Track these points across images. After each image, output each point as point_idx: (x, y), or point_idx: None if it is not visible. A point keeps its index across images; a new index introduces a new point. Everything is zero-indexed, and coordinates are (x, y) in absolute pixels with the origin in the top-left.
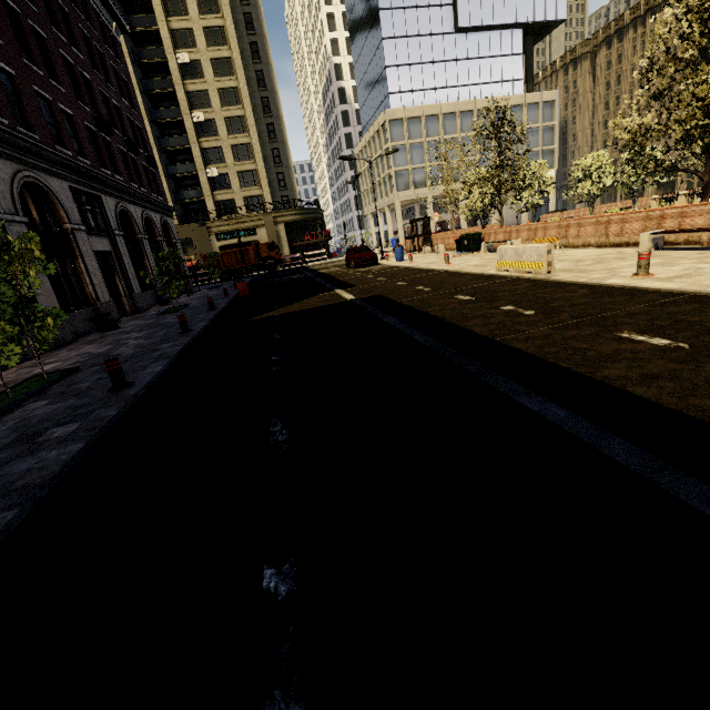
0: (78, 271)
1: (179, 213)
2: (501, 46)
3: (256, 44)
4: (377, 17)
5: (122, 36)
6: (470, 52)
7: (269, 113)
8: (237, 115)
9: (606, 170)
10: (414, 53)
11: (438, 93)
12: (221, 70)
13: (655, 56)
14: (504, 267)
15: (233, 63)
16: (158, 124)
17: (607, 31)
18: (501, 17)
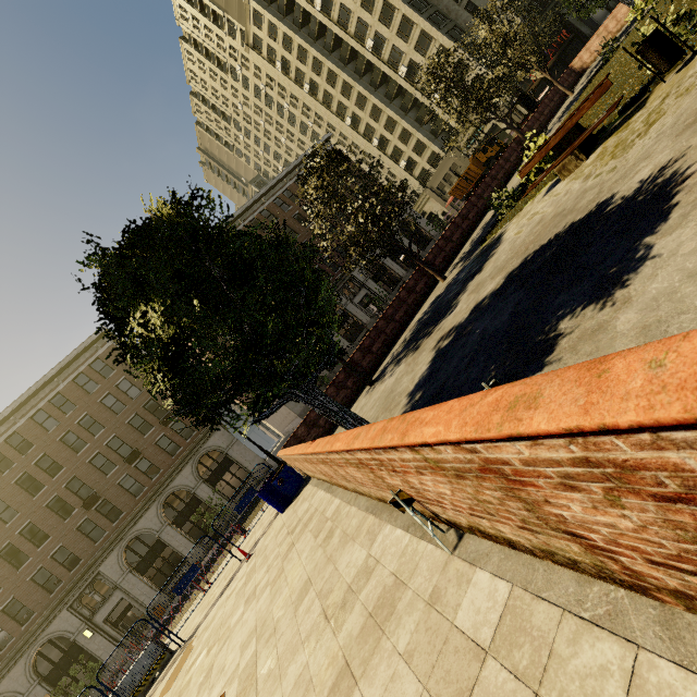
0: (355, 319)
1: (442, 144)
2: None
3: None
4: None
5: (346, 75)
6: None
7: None
8: (419, 35)
9: None
10: None
11: None
12: (388, 18)
13: None
14: None
15: (388, 2)
16: (394, 98)
17: None
18: None
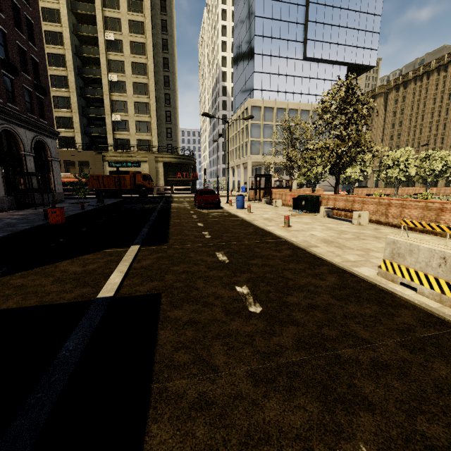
0: None
1: (85, 142)
2: (332, 74)
3: (167, 41)
4: (253, 40)
5: (66, 12)
6: (312, 74)
7: (167, 87)
8: (143, 82)
9: (411, 162)
10: (274, 67)
11: (287, 95)
12: (136, 50)
13: (428, 100)
14: (402, 277)
15: (146, 47)
16: (82, 78)
17: (396, 81)
18: (335, 56)
